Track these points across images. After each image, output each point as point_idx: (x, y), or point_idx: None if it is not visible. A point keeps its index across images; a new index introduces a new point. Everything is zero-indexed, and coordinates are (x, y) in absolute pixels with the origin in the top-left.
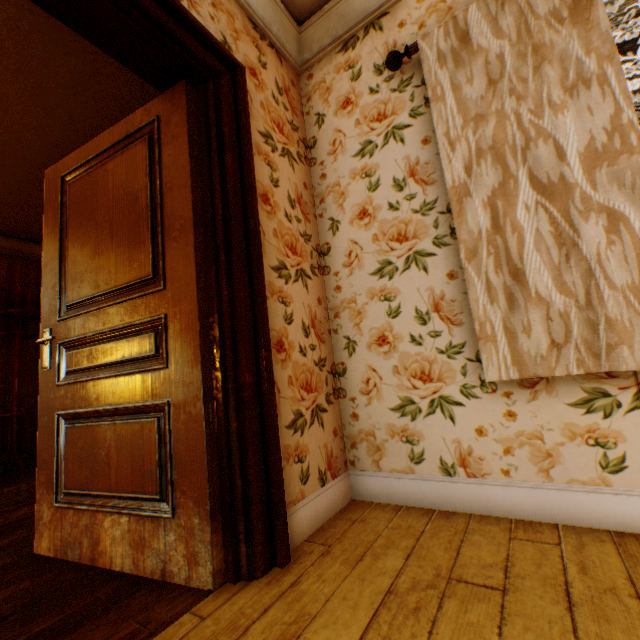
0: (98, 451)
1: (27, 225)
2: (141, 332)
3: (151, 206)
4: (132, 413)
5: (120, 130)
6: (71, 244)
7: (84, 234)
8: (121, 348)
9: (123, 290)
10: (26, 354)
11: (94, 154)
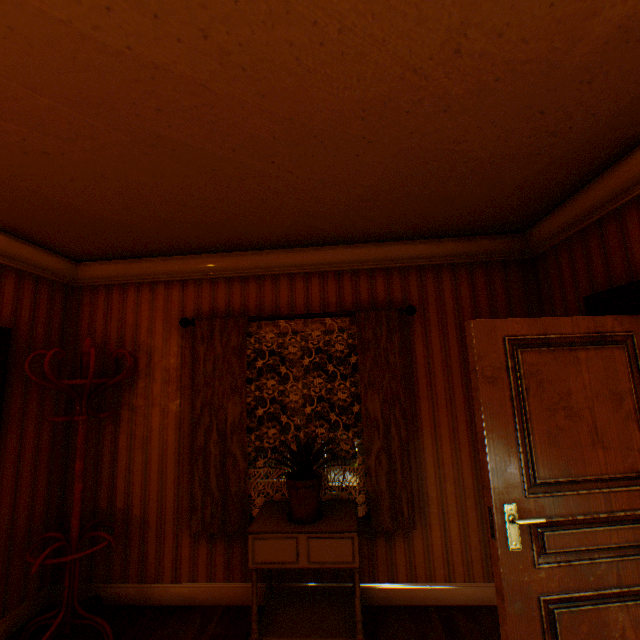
0: (608, 633)
1: (102, 246)
2: (638, 519)
3: (636, 409)
4: (638, 593)
5: (585, 323)
6: (533, 416)
7: (552, 411)
8: (622, 533)
9: (610, 477)
10: (42, 433)
11: (551, 332)
